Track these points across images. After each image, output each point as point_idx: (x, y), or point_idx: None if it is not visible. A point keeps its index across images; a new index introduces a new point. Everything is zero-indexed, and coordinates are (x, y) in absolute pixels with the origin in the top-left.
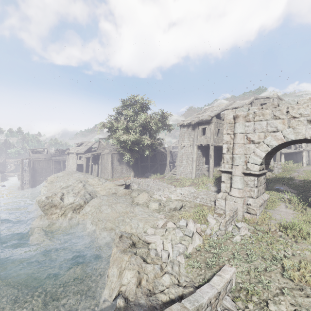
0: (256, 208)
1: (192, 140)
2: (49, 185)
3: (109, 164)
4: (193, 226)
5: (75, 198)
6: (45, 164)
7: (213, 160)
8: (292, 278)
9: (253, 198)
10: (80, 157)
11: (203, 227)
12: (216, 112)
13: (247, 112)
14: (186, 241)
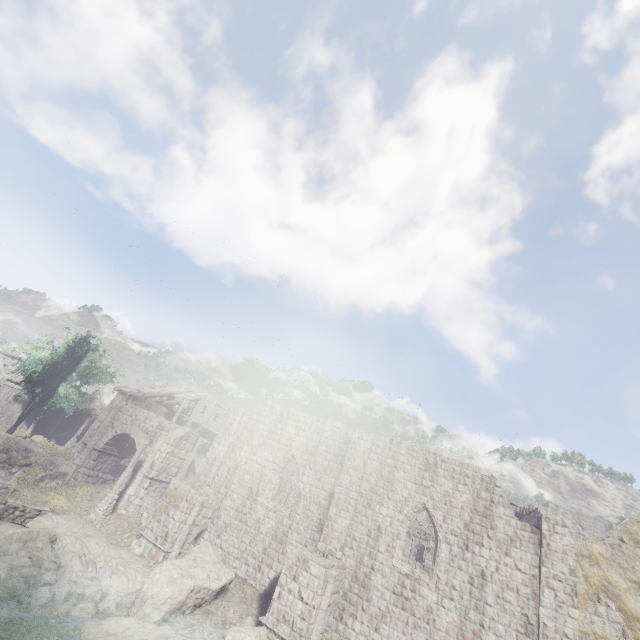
0: (81, 475)
1: None
2: None
3: None
4: (20, 473)
5: None
6: None
7: None
8: (46, 499)
9: (87, 468)
10: None
11: (28, 477)
12: (156, 395)
13: (124, 405)
14: (4, 480)
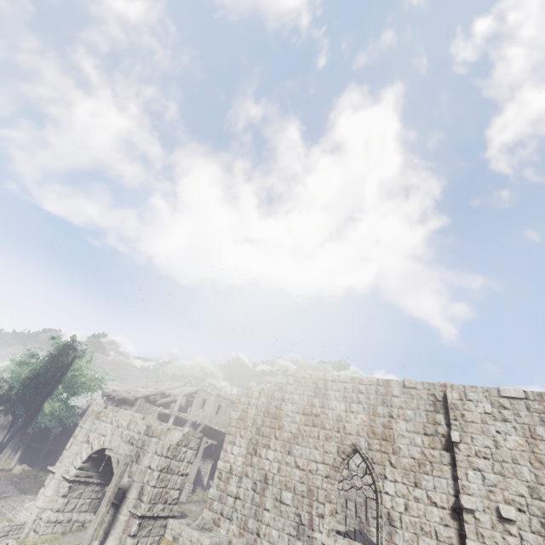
0: (44, 523)
1: None
2: None
3: None
4: None
5: None
6: None
7: None
8: None
9: (53, 511)
10: None
11: None
12: (147, 394)
13: (103, 409)
14: None
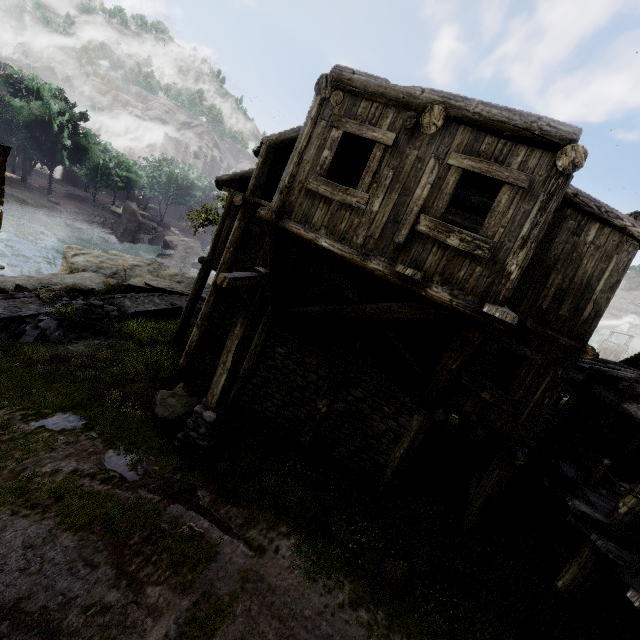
0: None
1: None
2: None
3: None
4: None
5: (79, 261)
6: None
7: (189, 300)
8: None
9: None
10: None
11: None
12: (242, 173)
13: None
14: None
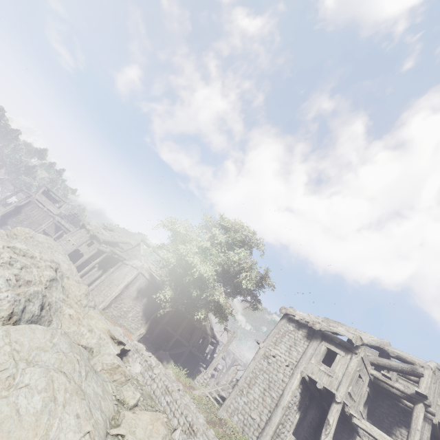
0: None
1: (296, 356)
2: (3, 237)
3: (122, 283)
4: None
5: (2, 287)
6: (39, 216)
7: None
8: None
9: None
10: (90, 244)
11: None
12: (370, 341)
13: None
14: None
